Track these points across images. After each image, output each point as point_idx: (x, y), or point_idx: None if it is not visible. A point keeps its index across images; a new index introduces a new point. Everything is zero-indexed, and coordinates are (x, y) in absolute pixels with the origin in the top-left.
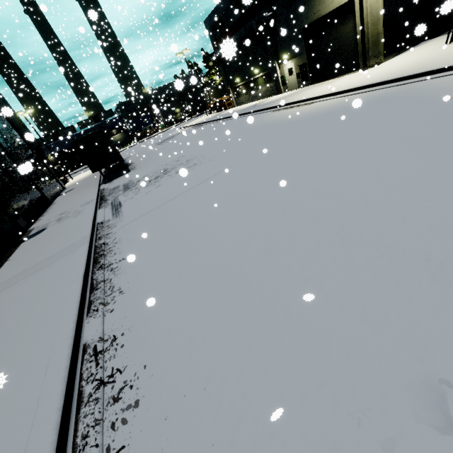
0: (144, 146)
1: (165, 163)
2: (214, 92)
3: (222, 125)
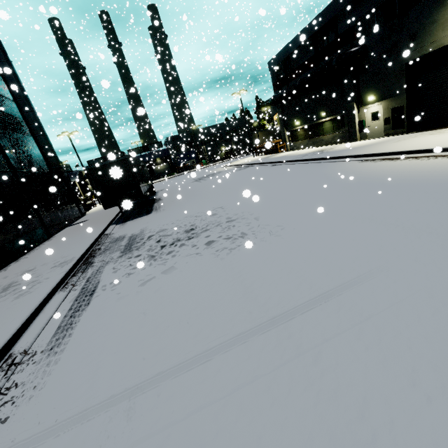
0: (181, 180)
1: (196, 213)
2: (264, 134)
3: (277, 170)
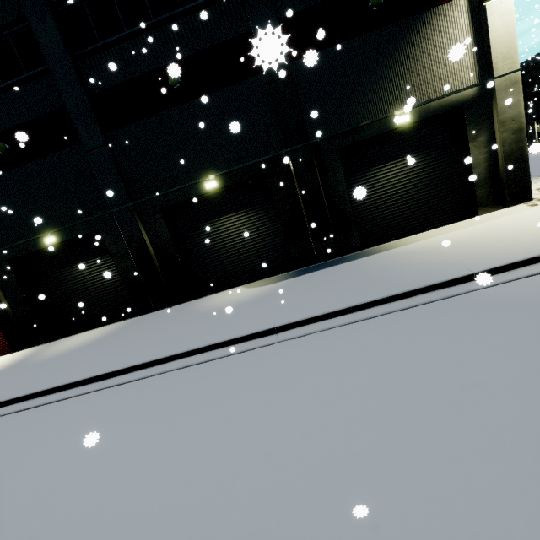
0: None
1: None
2: None
3: None
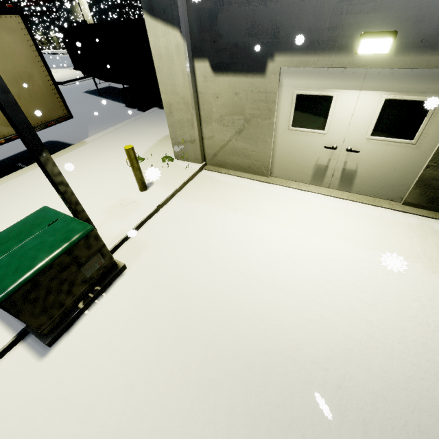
0: None
1: None
2: None
3: None
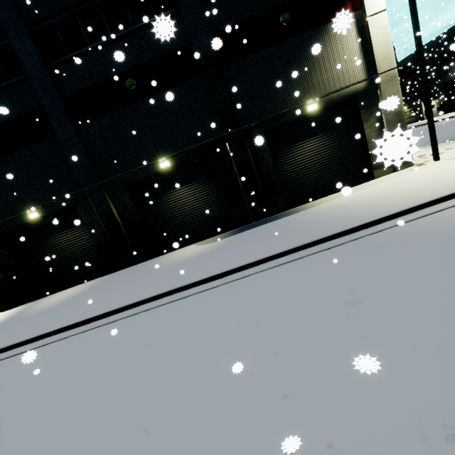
0: None
1: None
2: None
3: None
